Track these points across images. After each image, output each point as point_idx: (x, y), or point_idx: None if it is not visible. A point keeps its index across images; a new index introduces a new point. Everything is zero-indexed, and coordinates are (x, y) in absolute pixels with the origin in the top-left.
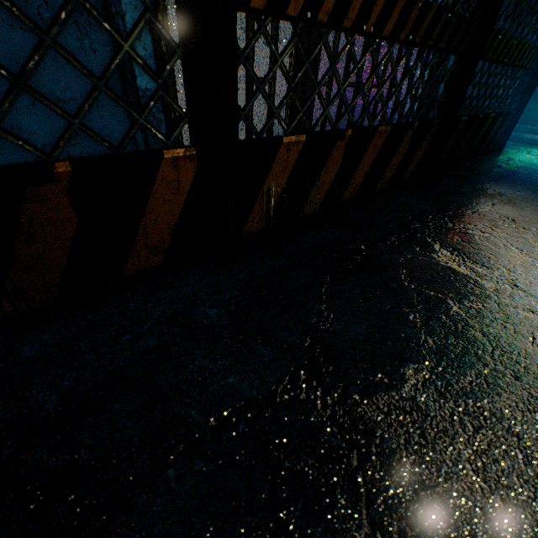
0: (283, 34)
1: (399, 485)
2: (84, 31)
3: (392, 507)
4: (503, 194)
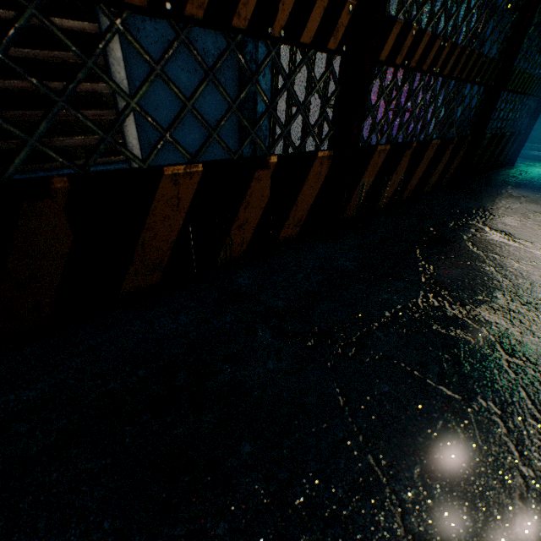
0: (337, 70)
1: (516, 341)
2: (222, 72)
3: (517, 349)
4: (526, 196)
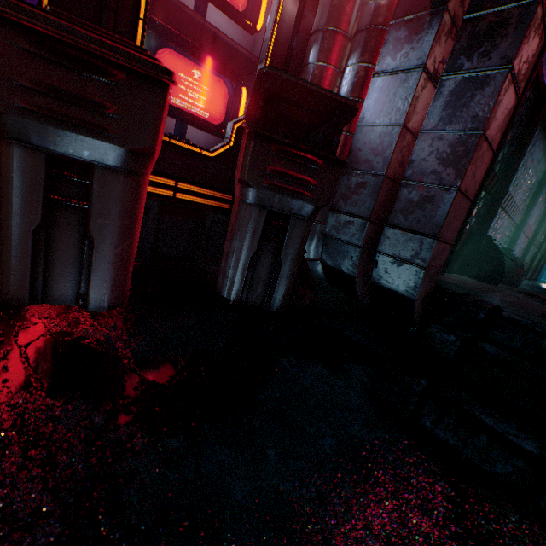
0: None
1: None
2: None
3: None
4: None
